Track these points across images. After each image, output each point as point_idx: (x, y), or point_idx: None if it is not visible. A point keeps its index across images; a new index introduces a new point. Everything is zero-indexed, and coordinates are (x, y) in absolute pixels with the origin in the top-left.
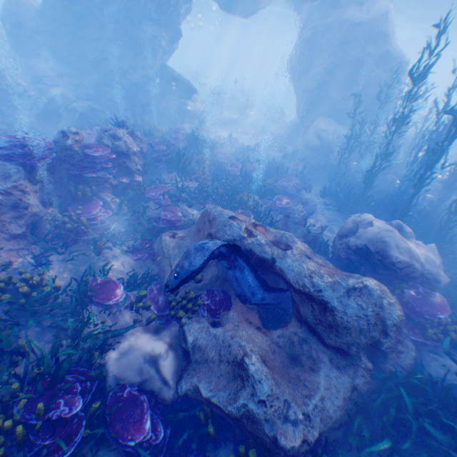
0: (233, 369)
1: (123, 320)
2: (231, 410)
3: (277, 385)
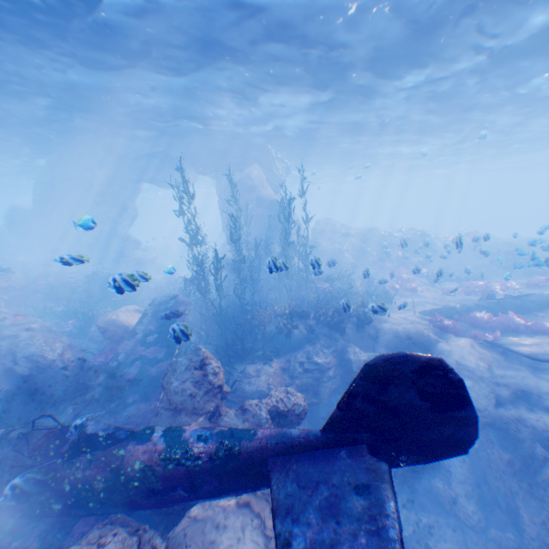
0: None
1: None
2: None
3: None
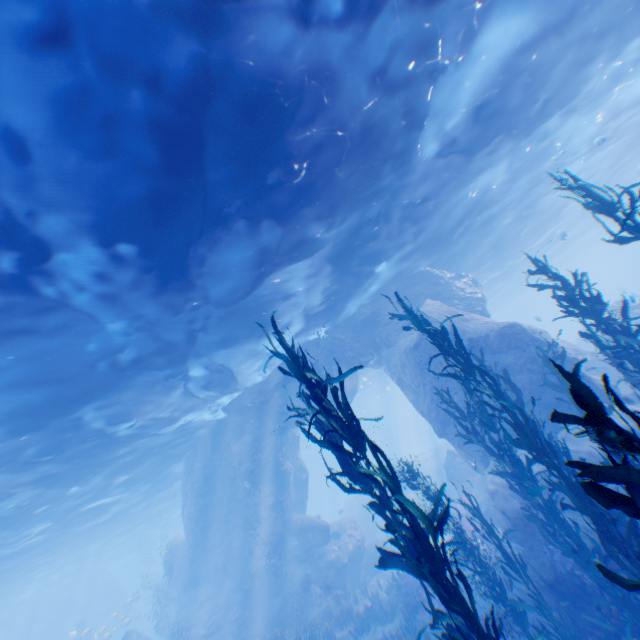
0: None
1: None
2: None
3: None
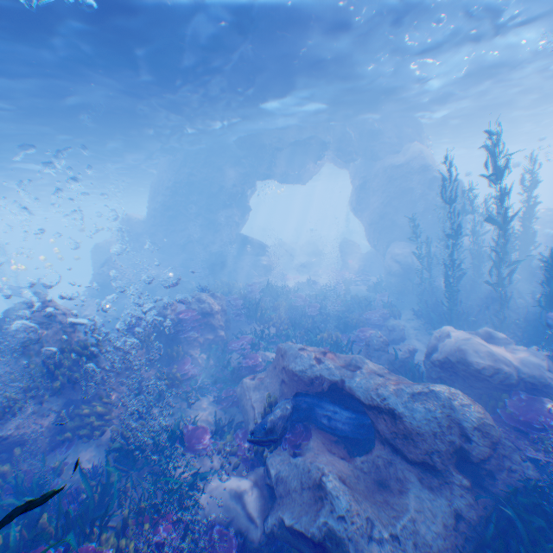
0: (314, 493)
1: (211, 465)
2: (313, 531)
3: (357, 502)
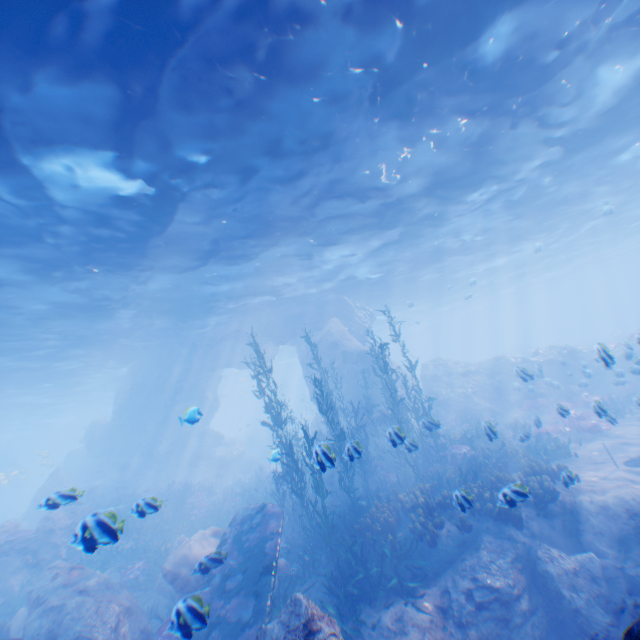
0: None
1: None
2: None
3: None
